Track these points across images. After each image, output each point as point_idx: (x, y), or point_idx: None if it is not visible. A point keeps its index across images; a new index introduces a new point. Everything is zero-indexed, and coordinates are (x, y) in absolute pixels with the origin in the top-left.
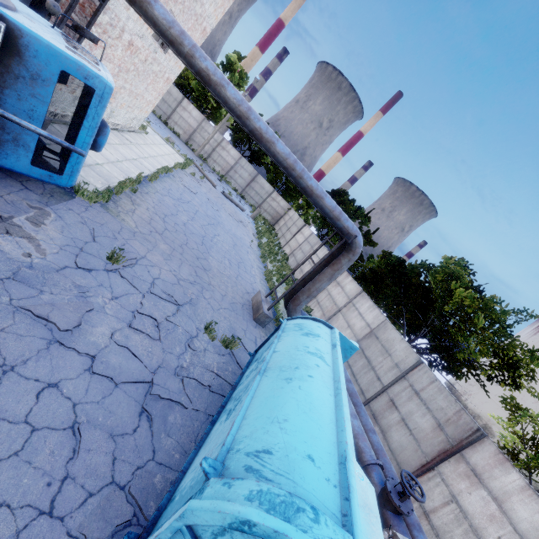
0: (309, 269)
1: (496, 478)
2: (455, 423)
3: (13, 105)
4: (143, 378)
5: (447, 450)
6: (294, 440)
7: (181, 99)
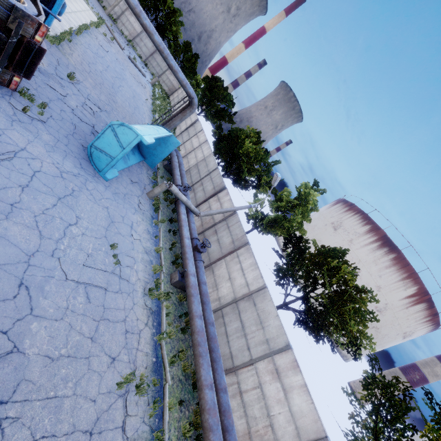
0: (185, 127)
1: (223, 199)
2: (219, 186)
3: None
4: (90, 125)
5: (213, 194)
6: (138, 128)
7: None
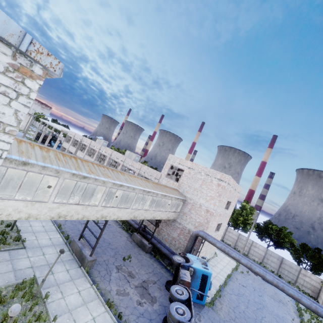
0: None
1: None
2: None
3: (193, 284)
4: None
5: None
6: None
7: (226, 228)
